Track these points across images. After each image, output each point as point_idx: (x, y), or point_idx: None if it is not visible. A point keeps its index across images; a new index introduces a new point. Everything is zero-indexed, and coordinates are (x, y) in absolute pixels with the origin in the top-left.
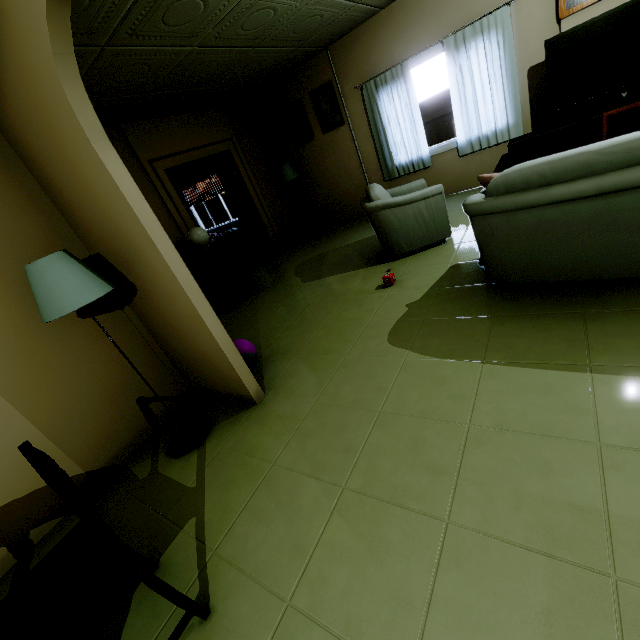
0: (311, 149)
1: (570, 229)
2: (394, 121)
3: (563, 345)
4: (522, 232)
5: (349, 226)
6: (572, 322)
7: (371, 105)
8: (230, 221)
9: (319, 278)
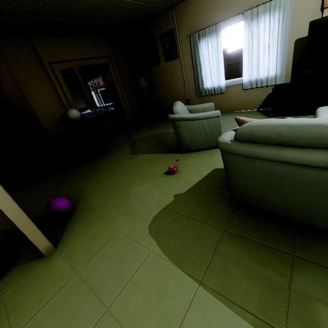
0: (158, 70)
1: (295, 185)
2: (207, 61)
3: (267, 292)
4: (256, 174)
5: None
6: (281, 264)
7: (194, 48)
8: (111, 103)
9: (139, 153)
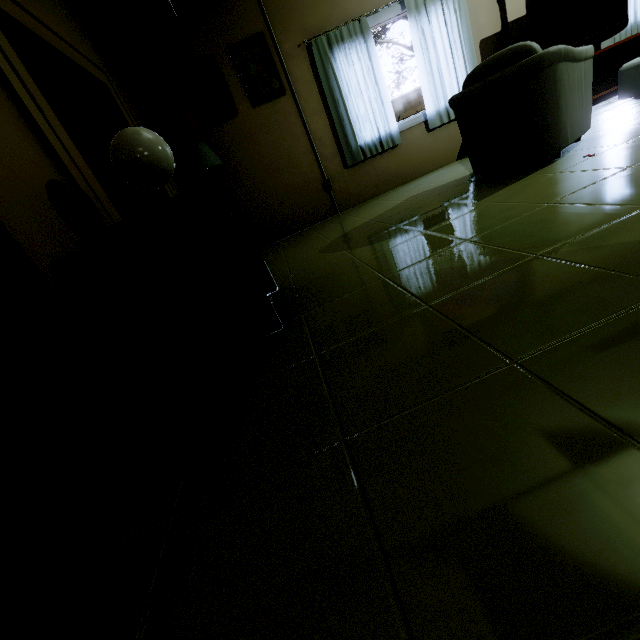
0: (233, 130)
1: None
2: (355, 89)
3: None
4: None
5: (315, 228)
6: None
7: (324, 67)
8: None
9: (446, 217)
